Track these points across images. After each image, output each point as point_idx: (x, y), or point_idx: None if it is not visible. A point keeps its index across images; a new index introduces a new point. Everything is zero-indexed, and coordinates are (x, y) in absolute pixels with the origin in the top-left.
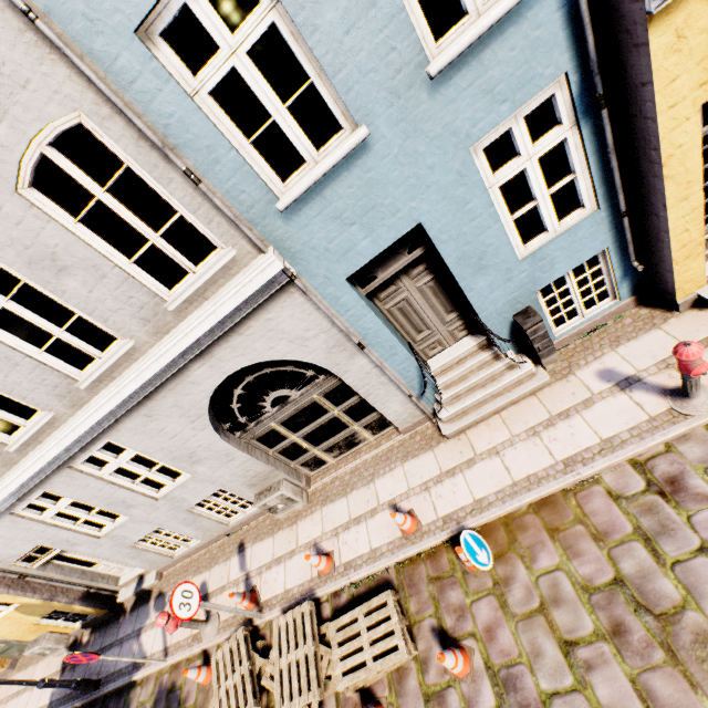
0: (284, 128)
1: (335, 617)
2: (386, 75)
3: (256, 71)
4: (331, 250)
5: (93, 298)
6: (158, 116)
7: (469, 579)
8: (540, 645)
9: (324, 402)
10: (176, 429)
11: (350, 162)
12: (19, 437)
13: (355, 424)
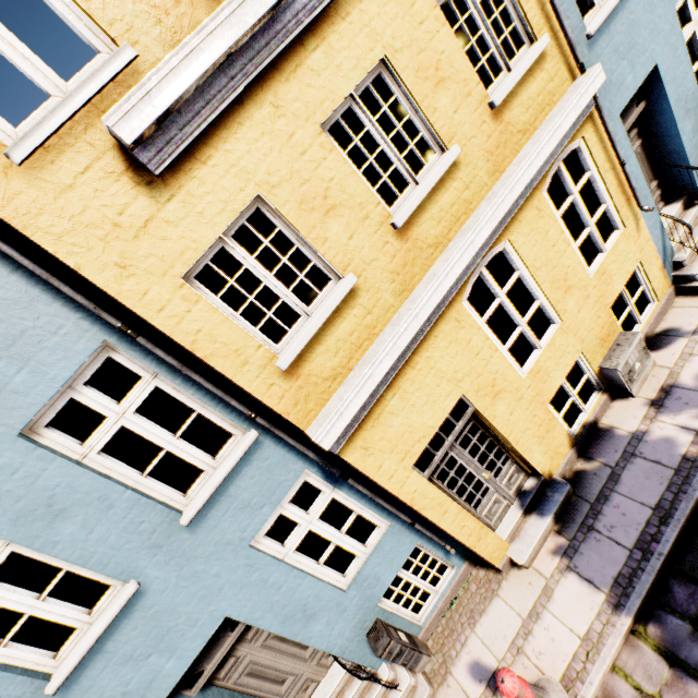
0: (45, 615)
1: None
2: (142, 539)
3: None
4: (131, 690)
5: None
6: None
7: None
8: None
9: None
10: None
11: (127, 610)
12: None
13: None
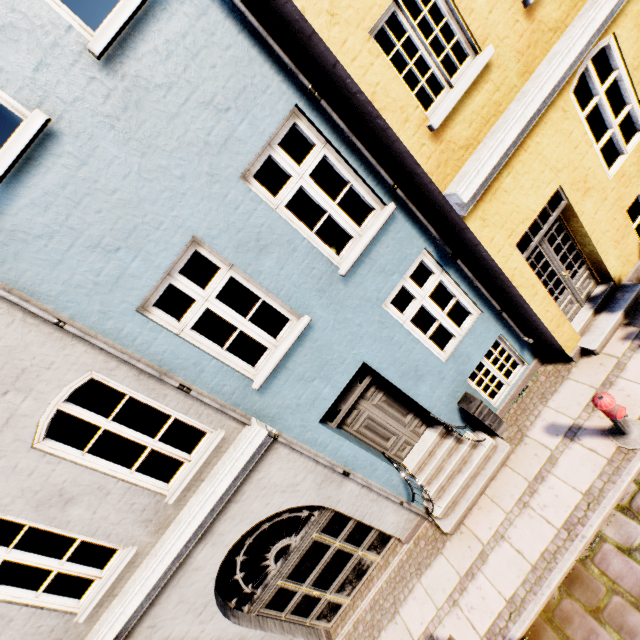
0: (249, 333)
1: None
2: (313, 283)
3: (223, 305)
4: (301, 404)
5: (97, 517)
6: (154, 355)
7: None
8: None
9: (324, 537)
10: (182, 631)
11: (301, 339)
12: None
13: (358, 549)
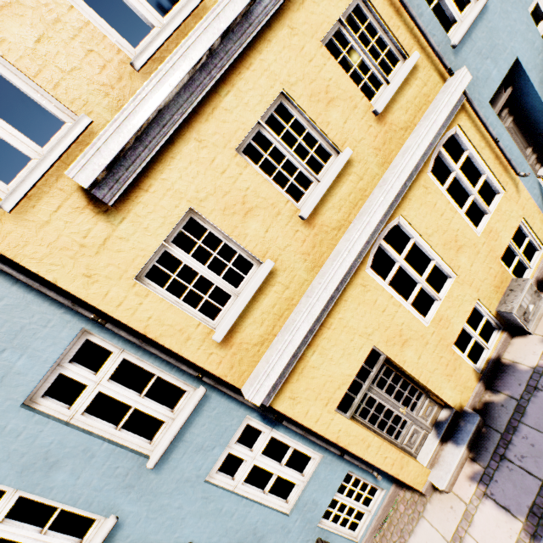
0: None
1: None
2: (118, 481)
3: (11, 527)
4: None
5: None
6: None
7: None
8: None
9: None
10: None
11: (109, 540)
12: None
13: None
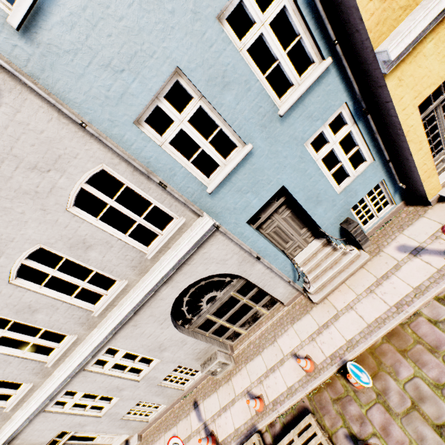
0: (208, 152)
1: (275, 442)
2: (258, 119)
3: (192, 128)
4: (237, 208)
5: (105, 260)
6: (144, 159)
7: (359, 395)
8: (421, 432)
9: (237, 295)
10: (151, 331)
11: (243, 162)
12: (55, 356)
13: (256, 305)
